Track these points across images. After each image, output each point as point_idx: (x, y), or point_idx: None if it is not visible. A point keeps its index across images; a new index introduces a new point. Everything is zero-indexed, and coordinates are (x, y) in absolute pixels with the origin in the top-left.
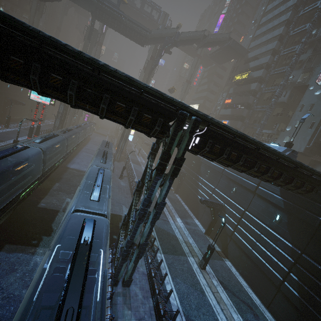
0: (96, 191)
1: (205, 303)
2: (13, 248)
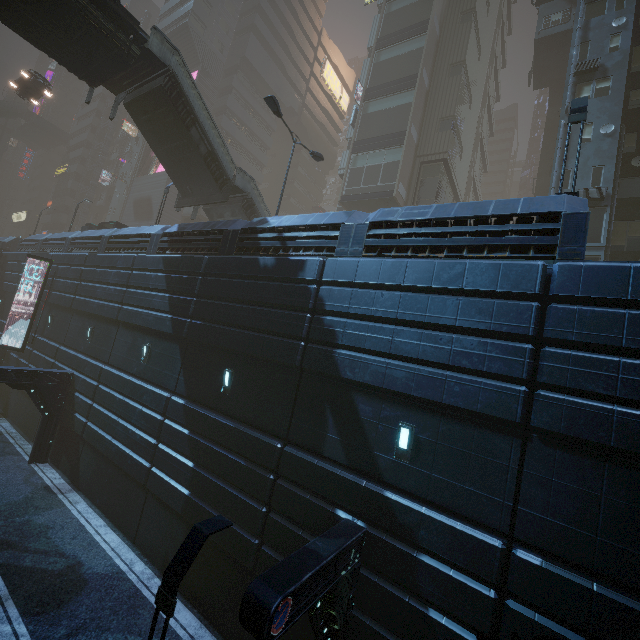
0: None
1: None
2: None
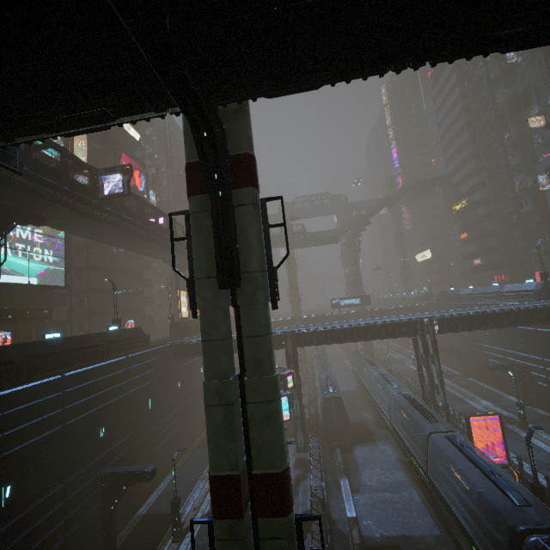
0: (394, 383)
1: (533, 447)
2: (361, 444)
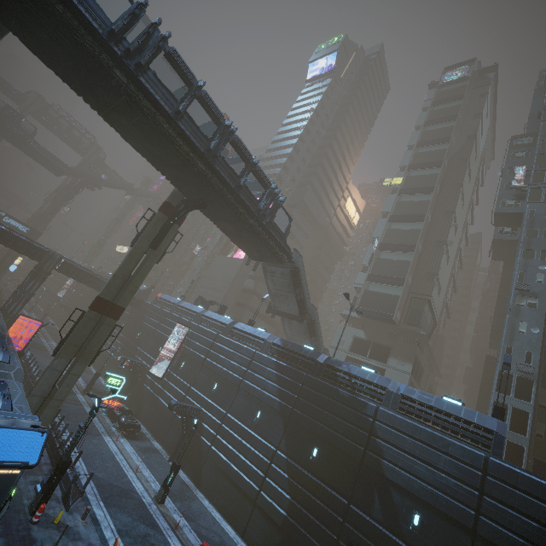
0: None
1: None
2: None
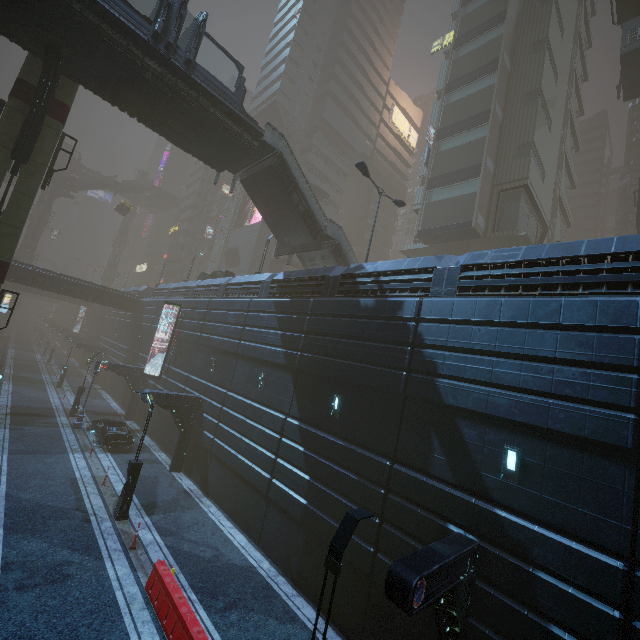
0: None
1: (42, 392)
2: None
